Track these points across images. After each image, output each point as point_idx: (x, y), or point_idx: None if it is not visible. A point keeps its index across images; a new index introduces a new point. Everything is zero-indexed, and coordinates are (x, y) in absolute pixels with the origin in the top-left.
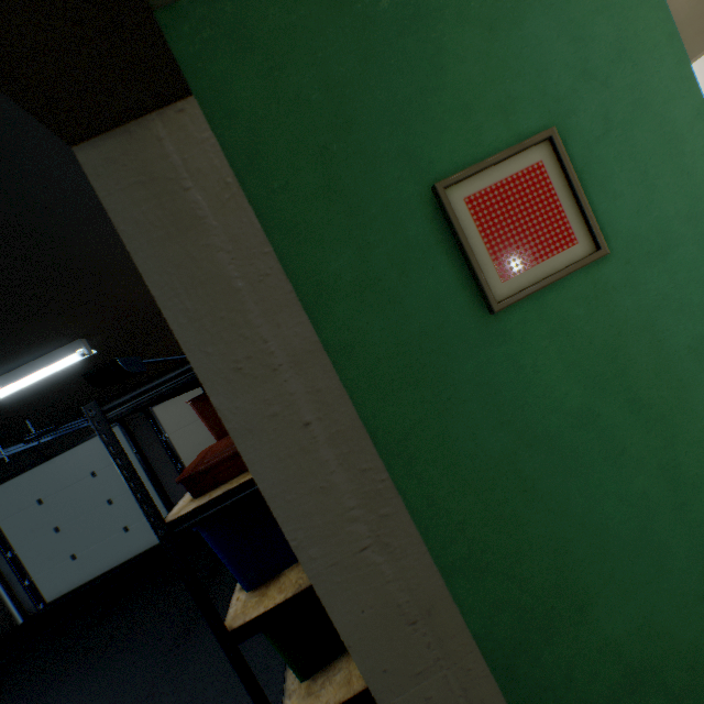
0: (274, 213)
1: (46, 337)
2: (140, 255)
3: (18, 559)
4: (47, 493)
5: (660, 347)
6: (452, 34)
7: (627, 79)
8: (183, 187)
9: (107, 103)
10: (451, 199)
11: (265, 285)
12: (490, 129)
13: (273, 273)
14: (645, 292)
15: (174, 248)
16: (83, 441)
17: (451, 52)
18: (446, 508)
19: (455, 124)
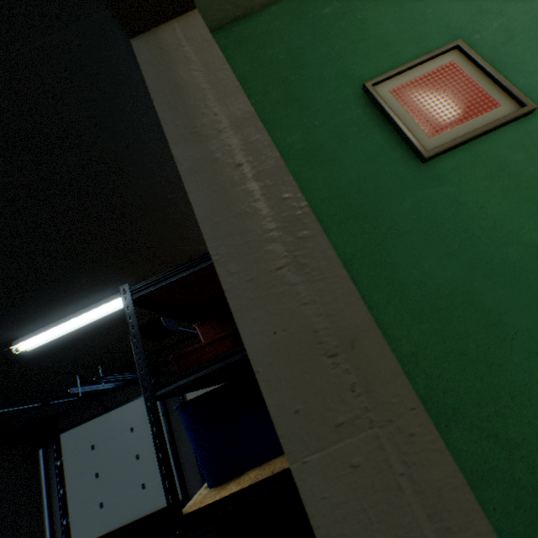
0: None
1: (119, 274)
2: (150, 80)
3: (65, 497)
4: (99, 440)
5: None
6: (372, 14)
7: (520, 9)
8: (182, 46)
9: (149, 5)
10: (378, 92)
11: (221, 85)
12: (406, 53)
13: (227, 78)
14: None
15: (170, 74)
16: (131, 400)
17: (372, 22)
18: (394, 336)
19: (378, 54)
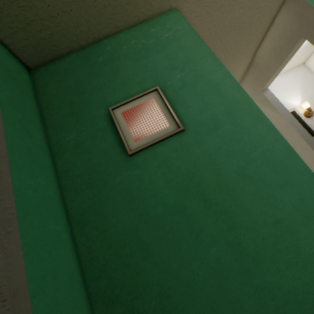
0: (50, 122)
1: None
2: None
3: None
4: None
5: (219, 172)
6: (123, 64)
7: (191, 68)
8: None
9: None
10: (115, 113)
11: None
12: (134, 89)
13: (0, 128)
14: (207, 145)
15: None
16: None
17: (122, 68)
18: (98, 255)
19: (121, 89)
